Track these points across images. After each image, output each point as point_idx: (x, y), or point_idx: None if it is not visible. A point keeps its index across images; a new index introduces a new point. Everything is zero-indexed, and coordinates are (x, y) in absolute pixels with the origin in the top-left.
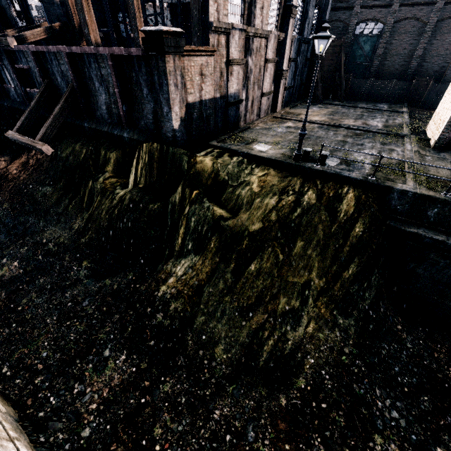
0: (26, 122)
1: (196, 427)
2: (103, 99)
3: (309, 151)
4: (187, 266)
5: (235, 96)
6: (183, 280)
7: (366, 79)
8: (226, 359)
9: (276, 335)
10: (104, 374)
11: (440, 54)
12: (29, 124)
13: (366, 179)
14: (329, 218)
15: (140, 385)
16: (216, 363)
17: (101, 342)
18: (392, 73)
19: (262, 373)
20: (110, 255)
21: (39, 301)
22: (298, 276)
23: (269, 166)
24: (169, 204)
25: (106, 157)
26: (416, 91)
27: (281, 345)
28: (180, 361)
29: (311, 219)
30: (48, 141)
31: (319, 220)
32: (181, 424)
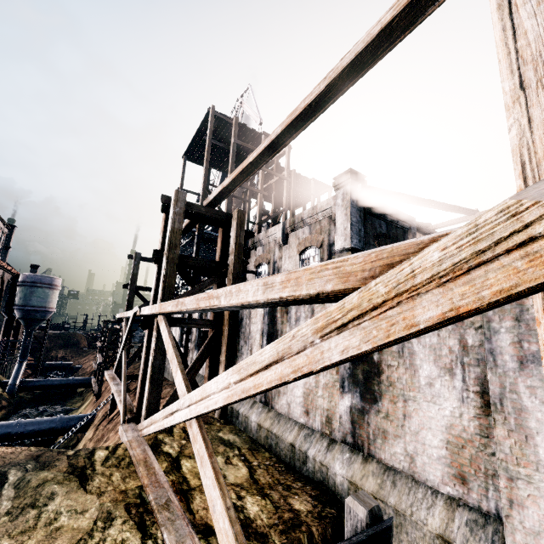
0: None
1: None
2: None
3: None
4: None
5: None
6: None
7: None
8: None
9: None
10: None
11: None
12: None
13: None
14: None
15: None
16: None
17: None
18: None
19: None
20: None
21: None
22: None
23: None
24: None
25: None
26: None
27: None
28: None
29: None
30: None
31: None
32: None
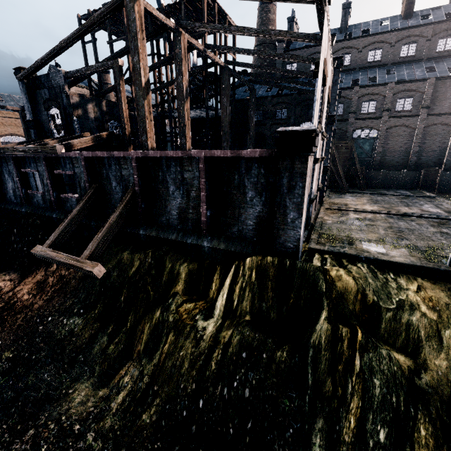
0: (63, 234)
1: None
2: (176, 203)
3: None
4: None
5: (313, 193)
6: None
7: (379, 171)
8: None
9: None
10: None
11: (433, 150)
12: (66, 235)
13: None
14: None
15: None
16: None
17: None
18: (394, 165)
19: None
20: (200, 449)
21: None
22: None
23: (412, 274)
24: (309, 348)
25: (174, 272)
26: (426, 178)
27: None
28: None
29: None
30: (97, 258)
31: None
32: None
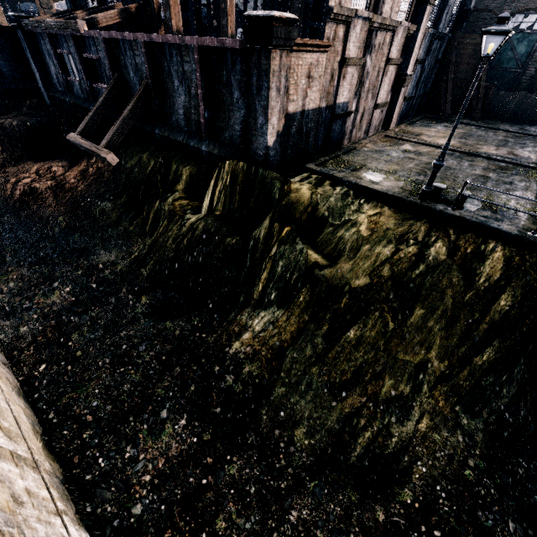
0: (90, 124)
1: (268, 528)
2: (181, 101)
3: (443, 188)
4: (267, 320)
5: (343, 107)
6: (261, 338)
7: (515, 92)
8: (308, 445)
9: (376, 427)
10: (160, 440)
11: None
12: (93, 126)
13: (525, 235)
14: (463, 282)
15: (202, 461)
16: (295, 449)
17: (158, 398)
18: None
19: (352, 472)
20: (172, 292)
21: (91, 339)
22: (411, 353)
23: (383, 203)
24: (251, 239)
25: (178, 173)
26: None
27: (382, 441)
28: (251, 438)
29: (437, 281)
30: (114, 149)
31: (449, 284)
32: (249, 521)
